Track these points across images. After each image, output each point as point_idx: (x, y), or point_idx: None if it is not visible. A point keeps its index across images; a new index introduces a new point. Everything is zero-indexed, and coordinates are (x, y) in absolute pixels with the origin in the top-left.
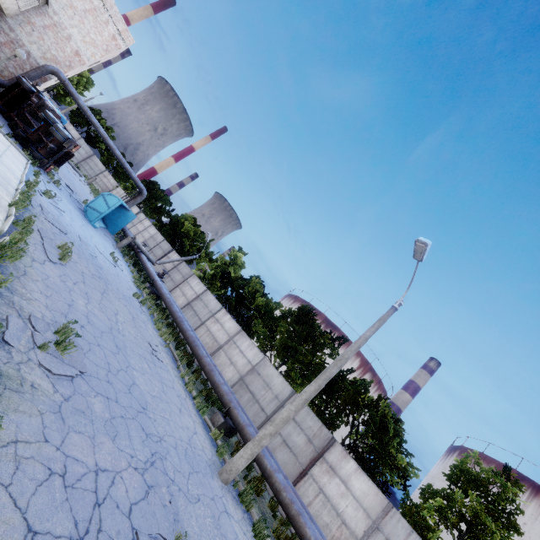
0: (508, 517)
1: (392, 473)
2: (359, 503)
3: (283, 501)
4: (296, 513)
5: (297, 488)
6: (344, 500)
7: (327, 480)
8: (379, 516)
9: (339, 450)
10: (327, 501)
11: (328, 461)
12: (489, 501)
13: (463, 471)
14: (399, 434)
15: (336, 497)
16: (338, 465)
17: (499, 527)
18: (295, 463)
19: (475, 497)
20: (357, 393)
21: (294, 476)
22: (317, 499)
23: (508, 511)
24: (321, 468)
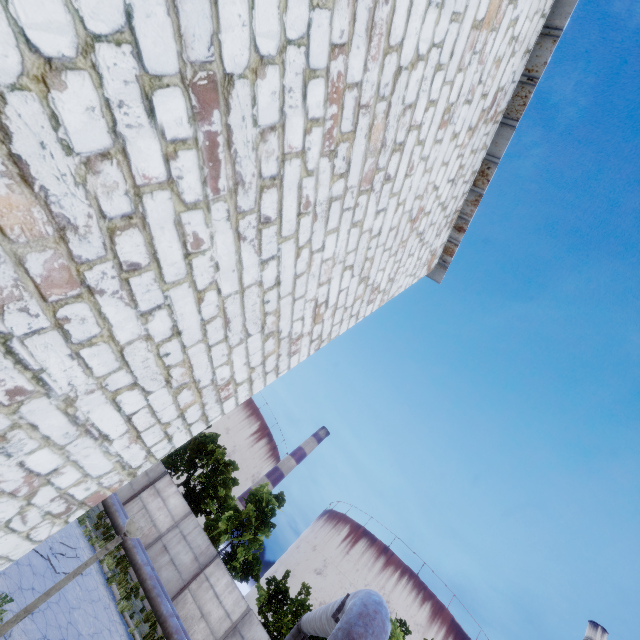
0: (267, 518)
1: (213, 502)
2: (170, 512)
3: (107, 505)
4: (115, 510)
5: (126, 507)
6: (160, 512)
7: (152, 500)
8: (180, 519)
9: (168, 480)
10: (147, 513)
11: (157, 488)
12: (261, 511)
13: (254, 494)
14: (224, 473)
15: (154, 510)
16: (164, 489)
17: (262, 526)
18: (130, 490)
19: (252, 508)
20: (202, 443)
21: (126, 498)
22: (140, 512)
23: (268, 515)
24: (150, 492)
